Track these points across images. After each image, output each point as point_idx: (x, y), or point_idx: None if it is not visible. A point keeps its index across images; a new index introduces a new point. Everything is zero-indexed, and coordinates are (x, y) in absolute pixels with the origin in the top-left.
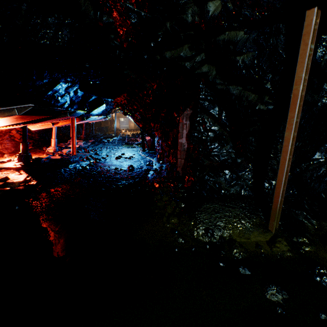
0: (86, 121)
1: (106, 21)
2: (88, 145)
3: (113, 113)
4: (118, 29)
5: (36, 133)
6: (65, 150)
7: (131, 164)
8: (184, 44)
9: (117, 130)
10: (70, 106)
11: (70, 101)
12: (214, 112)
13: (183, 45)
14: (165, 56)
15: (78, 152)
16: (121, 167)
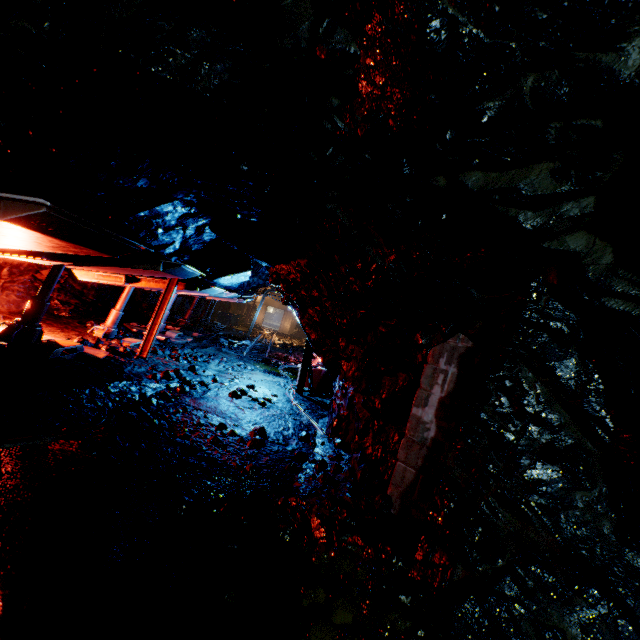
0: (201, 294)
1: (338, 44)
2: (186, 342)
3: (259, 293)
4: (362, 81)
5: (92, 289)
6: (128, 341)
7: (263, 426)
8: (542, 157)
9: (256, 327)
10: (178, 254)
11: (181, 244)
12: (562, 370)
13: (531, 163)
14: (464, 181)
15: (155, 353)
16: (235, 426)
